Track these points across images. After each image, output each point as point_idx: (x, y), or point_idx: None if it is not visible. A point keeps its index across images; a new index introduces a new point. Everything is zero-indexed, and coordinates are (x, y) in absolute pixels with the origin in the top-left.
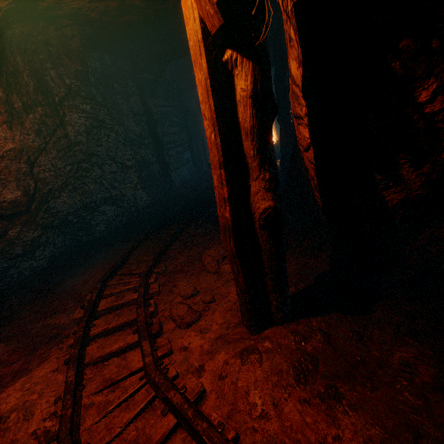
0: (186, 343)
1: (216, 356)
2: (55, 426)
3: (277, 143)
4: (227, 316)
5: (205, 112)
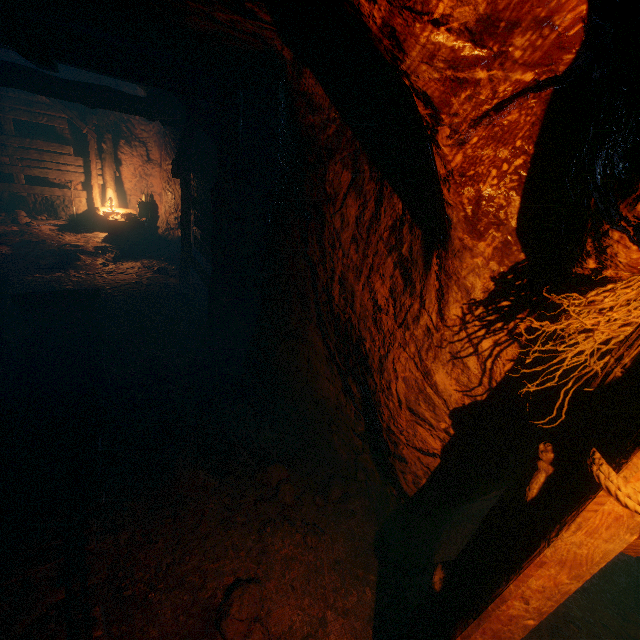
0: None
1: None
2: None
3: (126, 220)
4: None
5: (534, 600)
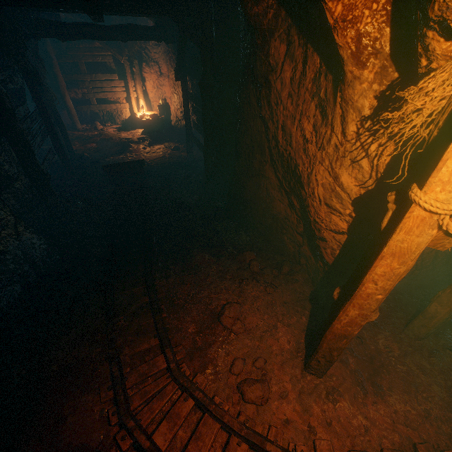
0: (281, 415)
1: (310, 411)
2: None
3: (152, 118)
4: (286, 369)
5: (380, 282)
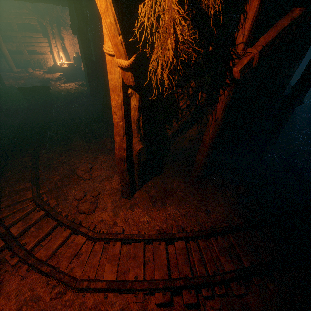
0: (99, 218)
1: (118, 215)
2: (60, 288)
3: (68, 66)
4: (112, 197)
5: (117, 112)
